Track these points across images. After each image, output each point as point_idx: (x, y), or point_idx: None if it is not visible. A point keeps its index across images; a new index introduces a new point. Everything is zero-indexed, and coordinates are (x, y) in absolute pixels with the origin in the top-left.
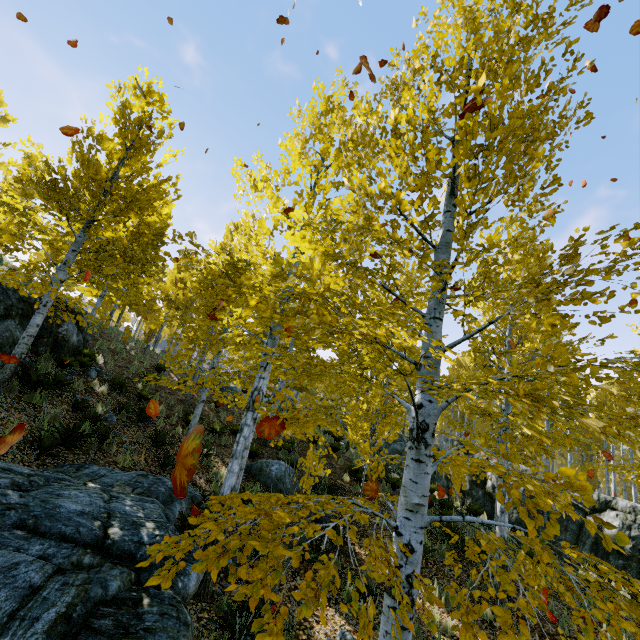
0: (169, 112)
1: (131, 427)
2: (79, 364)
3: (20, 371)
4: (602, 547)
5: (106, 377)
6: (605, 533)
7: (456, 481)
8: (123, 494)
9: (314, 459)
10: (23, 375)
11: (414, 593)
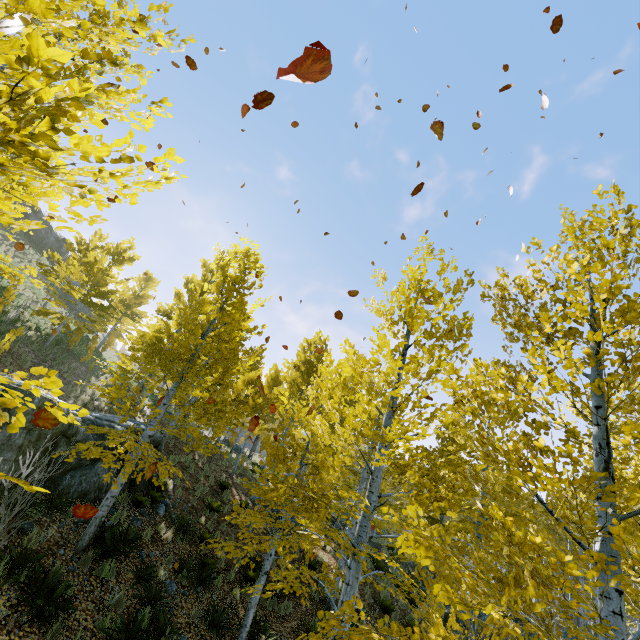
0: (261, 267)
1: (189, 595)
2: (151, 499)
3: (97, 531)
4: None
5: (173, 517)
6: None
7: None
8: None
9: None
10: (99, 536)
11: None
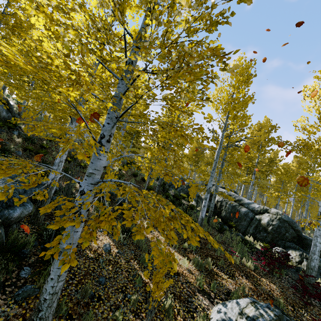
0: None
1: (31, 158)
2: (7, 127)
3: None
4: (258, 228)
5: (22, 135)
6: (261, 222)
7: (192, 194)
8: (2, 179)
9: (112, 175)
10: None
11: (82, 211)
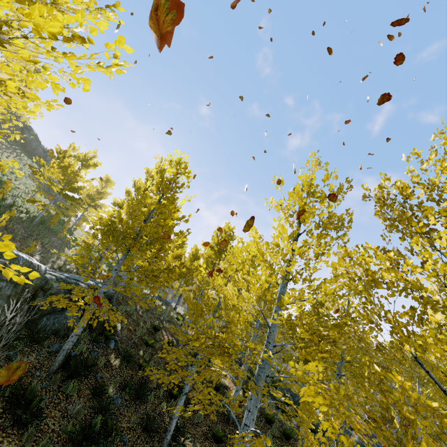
0: (189, 172)
1: (130, 406)
2: (104, 337)
3: (65, 359)
4: None
5: (120, 350)
6: None
7: None
8: None
9: None
10: (66, 363)
11: None
